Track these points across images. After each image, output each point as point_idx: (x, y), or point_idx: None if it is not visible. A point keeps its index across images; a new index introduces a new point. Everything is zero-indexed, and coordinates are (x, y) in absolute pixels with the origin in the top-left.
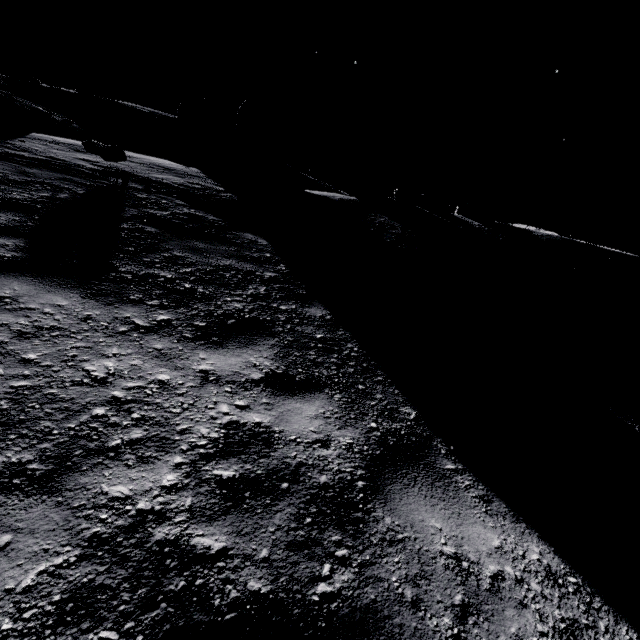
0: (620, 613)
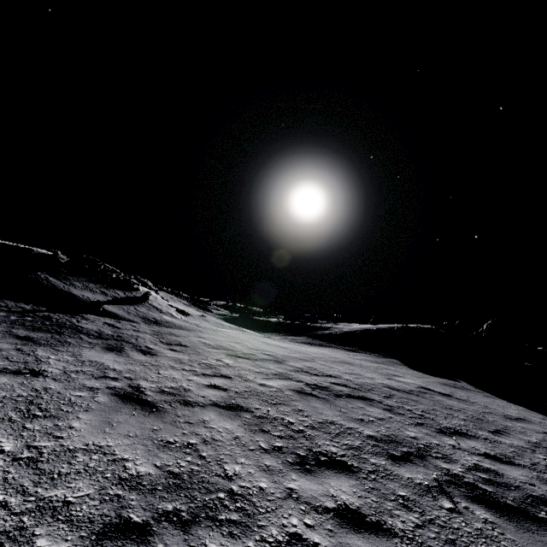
0: None
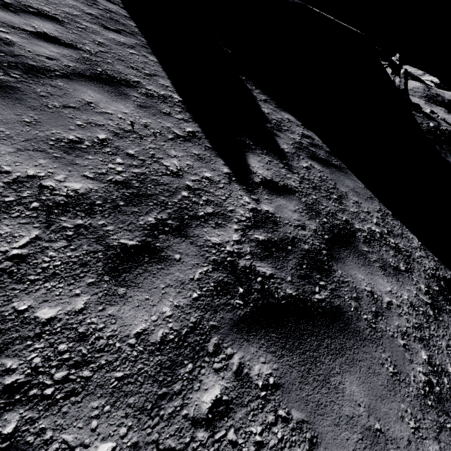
0: (134, 21)
